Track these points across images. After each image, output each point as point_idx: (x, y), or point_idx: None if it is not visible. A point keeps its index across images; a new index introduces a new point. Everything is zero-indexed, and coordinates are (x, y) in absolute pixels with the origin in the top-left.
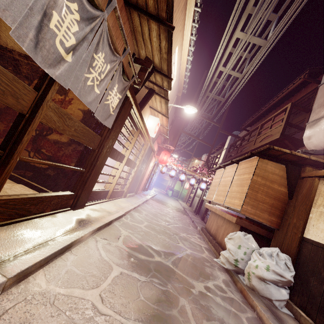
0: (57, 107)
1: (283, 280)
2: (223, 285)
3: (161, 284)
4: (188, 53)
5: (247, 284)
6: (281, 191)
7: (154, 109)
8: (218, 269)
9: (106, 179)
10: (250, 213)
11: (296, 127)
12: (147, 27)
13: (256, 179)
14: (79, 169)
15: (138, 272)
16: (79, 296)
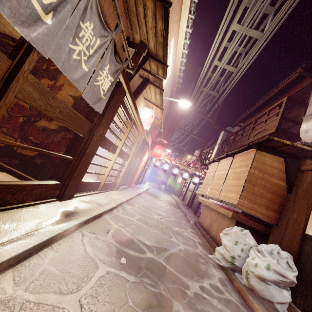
0: (38, 82)
1: (286, 280)
2: (219, 285)
3: (152, 285)
4: (183, 47)
5: (245, 283)
6: (279, 185)
7: (148, 100)
8: (213, 266)
9: (99, 171)
10: (247, 207)
11: (292, 121)
12: (142, 5)
13: (254, 172)
14: (66, 156)
15: (127, 271)
16: (52, 304)
